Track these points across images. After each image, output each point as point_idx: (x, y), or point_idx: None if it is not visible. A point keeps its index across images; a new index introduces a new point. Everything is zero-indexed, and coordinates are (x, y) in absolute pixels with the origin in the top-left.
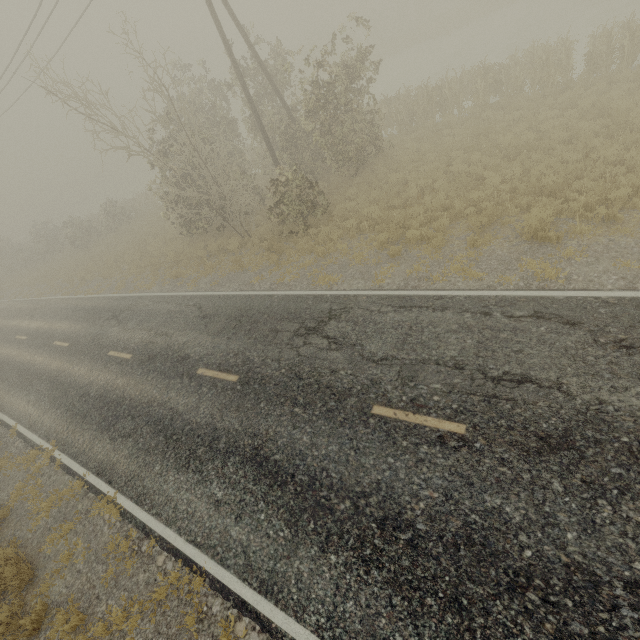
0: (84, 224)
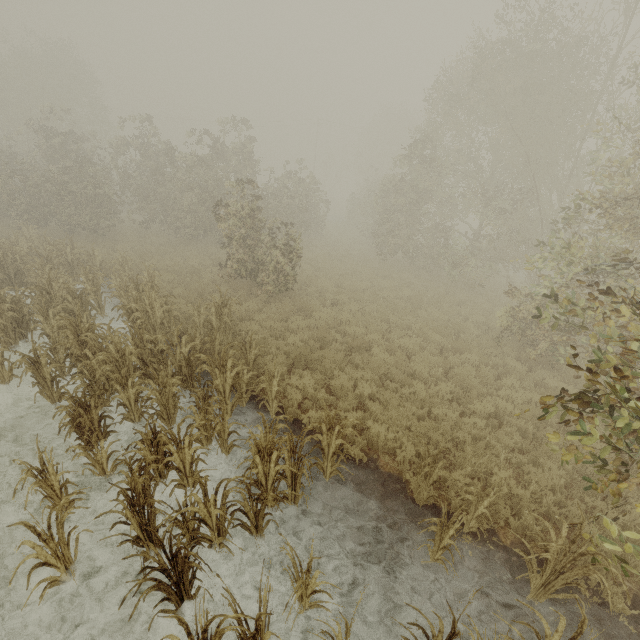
0: None
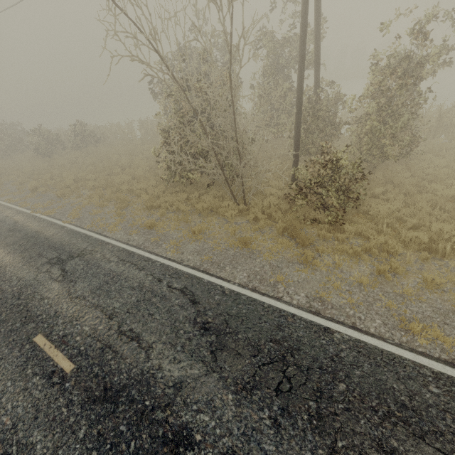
0: (53, 135)
